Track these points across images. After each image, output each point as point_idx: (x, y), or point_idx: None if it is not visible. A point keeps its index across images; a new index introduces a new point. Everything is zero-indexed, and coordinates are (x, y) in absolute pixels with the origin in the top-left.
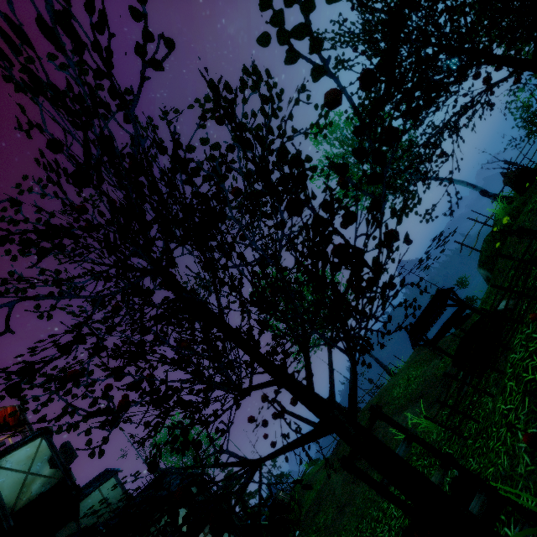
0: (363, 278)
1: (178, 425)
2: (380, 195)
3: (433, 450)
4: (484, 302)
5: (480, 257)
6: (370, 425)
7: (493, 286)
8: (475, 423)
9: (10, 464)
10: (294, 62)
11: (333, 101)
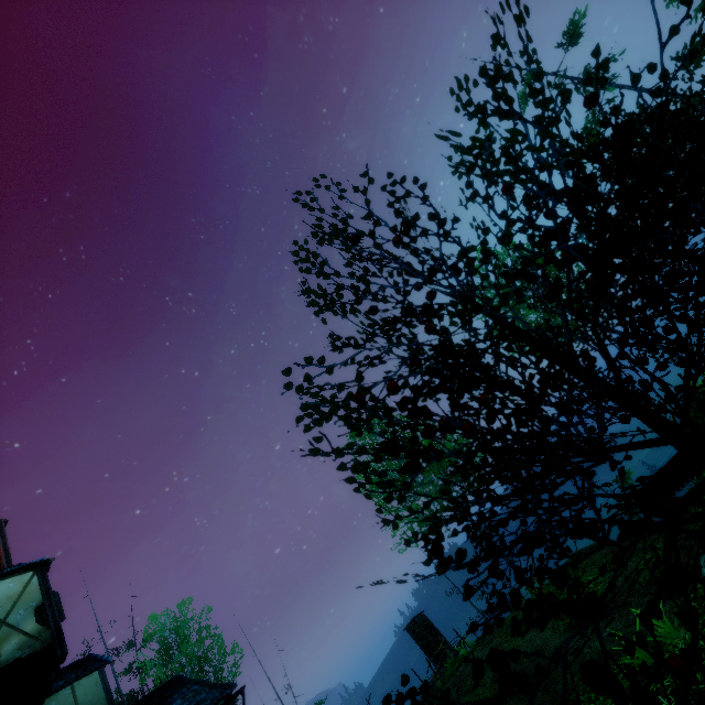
0: None
1: (461, 502)
2: None
3: None
4: None
5: None
6: None
7: None
8: None
9: None
10: None
11: None
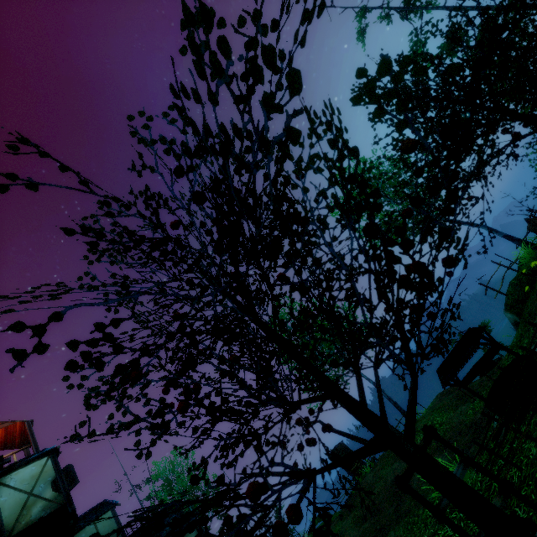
0: (407, 305)
1: (220, 438)
2: (430, 228)
3: (491, 474)
4: (515, 346)
5: (506, 300)
6: (425, 445)
7: (531, 324)
8: (517, 471)
9: (14, 482)
10: (378, 118)
11: (410, 148)
